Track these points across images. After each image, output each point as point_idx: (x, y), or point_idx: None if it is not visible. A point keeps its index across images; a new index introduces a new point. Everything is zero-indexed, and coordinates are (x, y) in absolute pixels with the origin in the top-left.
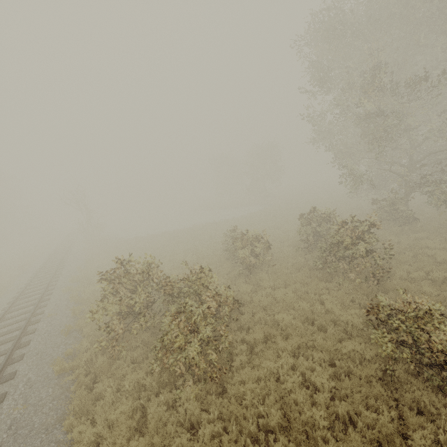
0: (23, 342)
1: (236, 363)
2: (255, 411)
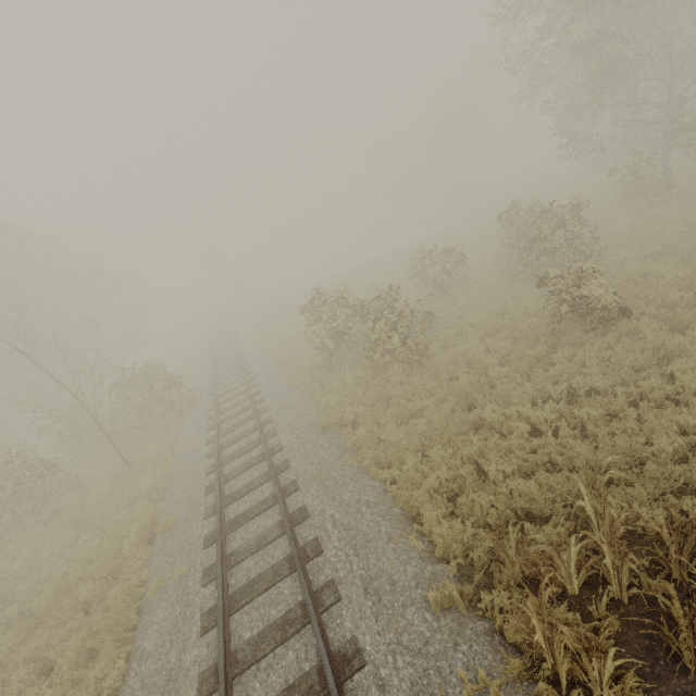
0: (250, 378)
1: (432, 351)
2: (448, 371)
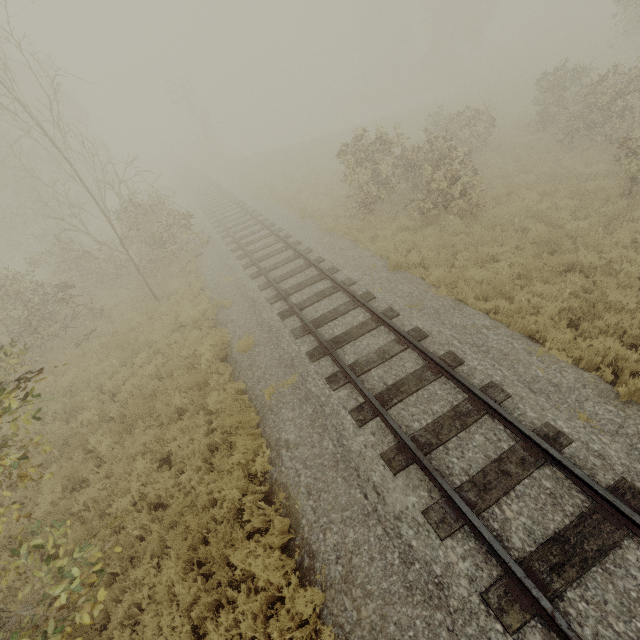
0: (268, 224)
1: (486, 207)
2: (511, 224)
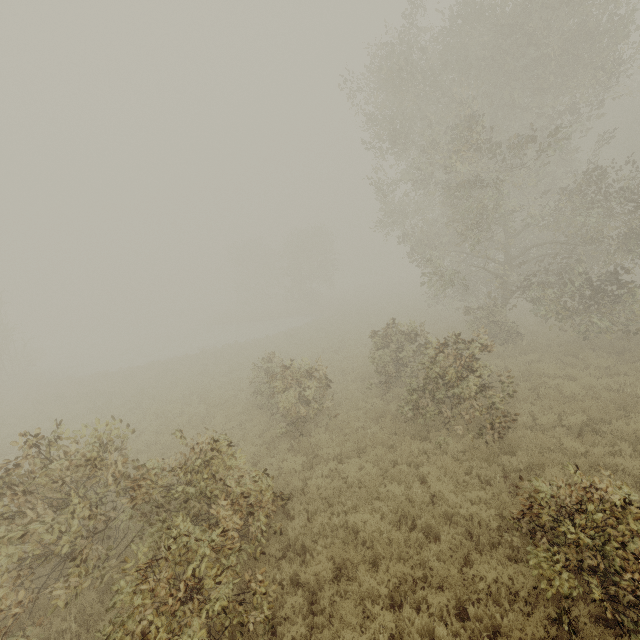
0: None
1: None
2: None
